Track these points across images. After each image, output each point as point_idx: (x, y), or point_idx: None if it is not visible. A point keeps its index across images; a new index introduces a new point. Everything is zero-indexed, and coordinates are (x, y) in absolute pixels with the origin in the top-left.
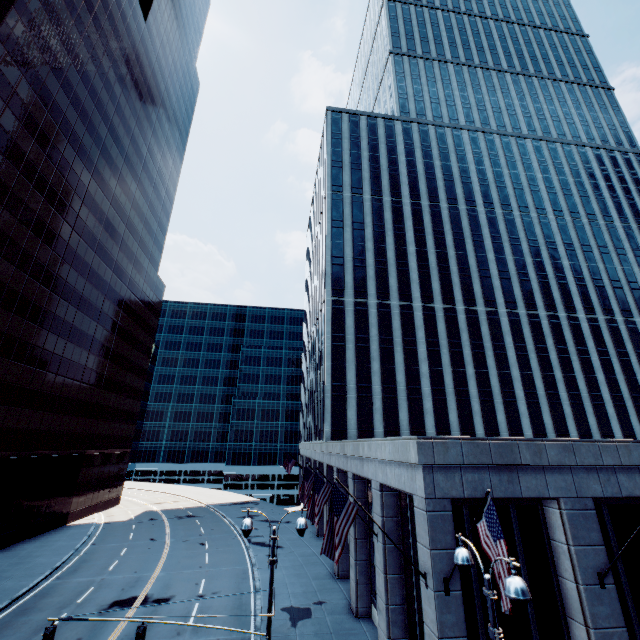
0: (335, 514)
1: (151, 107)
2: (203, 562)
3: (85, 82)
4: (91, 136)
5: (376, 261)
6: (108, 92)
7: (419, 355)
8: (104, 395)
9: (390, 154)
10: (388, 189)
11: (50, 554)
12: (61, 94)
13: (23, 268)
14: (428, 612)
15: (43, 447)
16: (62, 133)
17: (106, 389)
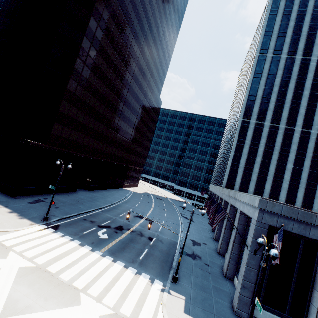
0: (216, 213)
1: (167, 7)
2: (164, 215)
3: (141, 2)
4: (141, 31)
5: (277, 100)
6: (150, 5)
7: (288, 158)
8: (136, 147)
9: (312, 22)
10: (302, 50)
11: (119, 195)
12: (132, 12)
13: (116, 95)
14: (245, 257)
15: (118, 161)
16: (131, 32)
17: (137, 144)
